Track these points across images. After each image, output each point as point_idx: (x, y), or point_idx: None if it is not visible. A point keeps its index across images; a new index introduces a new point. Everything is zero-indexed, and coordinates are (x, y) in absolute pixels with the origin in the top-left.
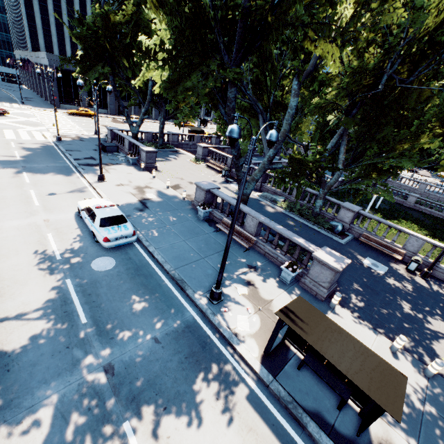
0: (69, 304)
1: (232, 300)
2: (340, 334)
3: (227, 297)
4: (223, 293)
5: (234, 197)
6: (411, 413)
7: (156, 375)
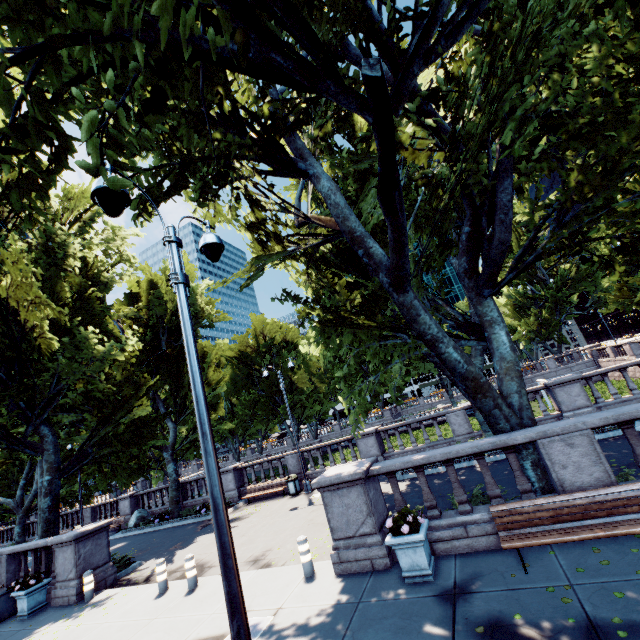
0: None
1: None
2: None
3: None
4: None
5: None
6: None
7: None
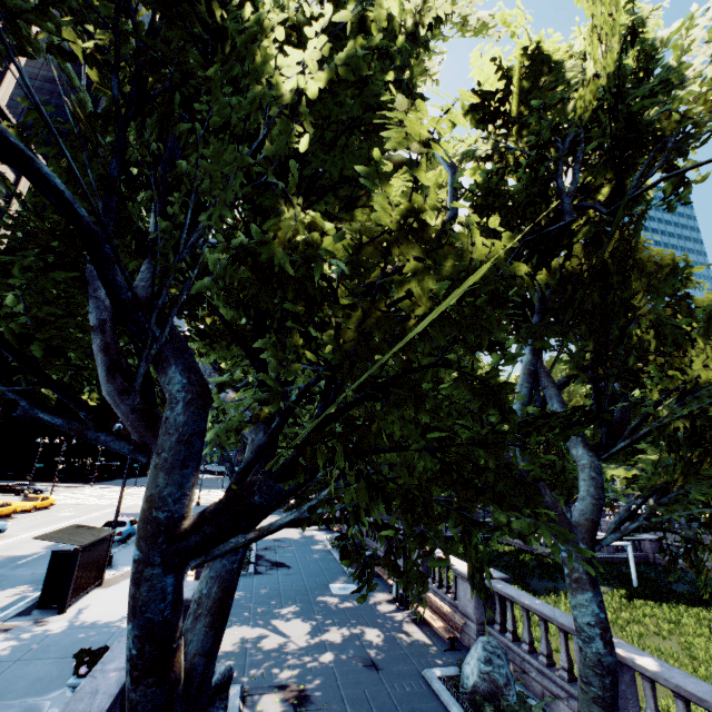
0: (27, 557)
1: (114, 570)
2: (93, 535)
3: (114, 568)
4: (117, 567)
5: (291, 537)
6: (95, 624)
7: (6, 580)
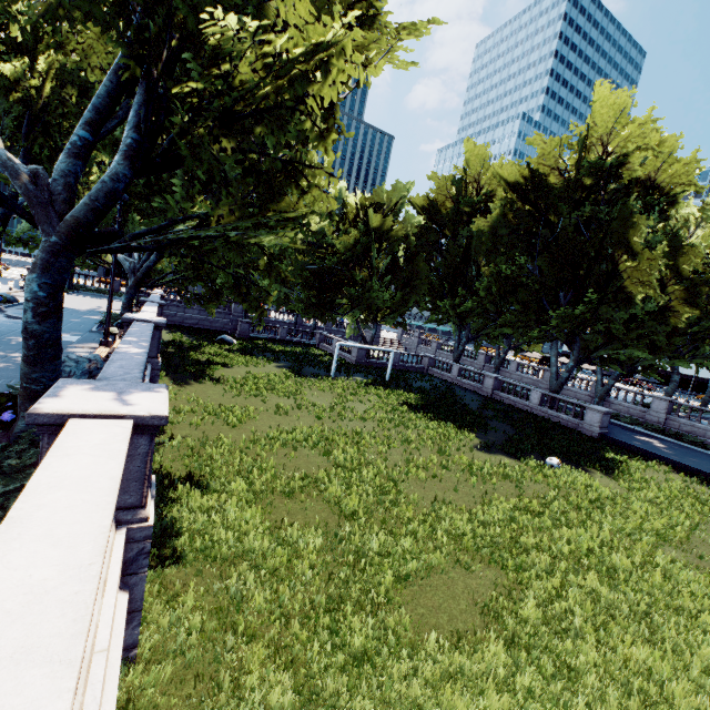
0: None
1: None
2: None
3: None
4: None
5: (74, 309)
6: None
7: None
